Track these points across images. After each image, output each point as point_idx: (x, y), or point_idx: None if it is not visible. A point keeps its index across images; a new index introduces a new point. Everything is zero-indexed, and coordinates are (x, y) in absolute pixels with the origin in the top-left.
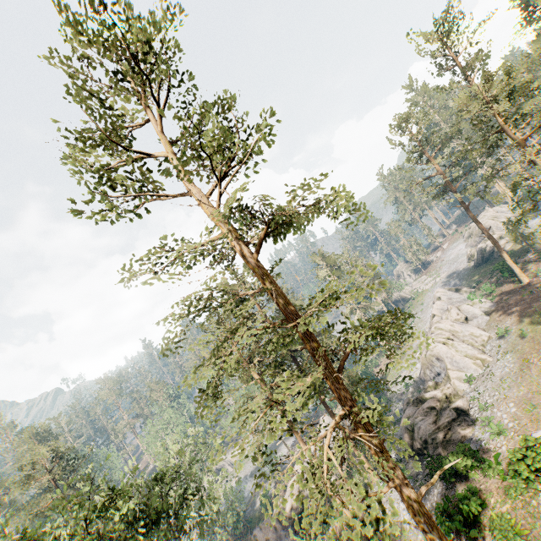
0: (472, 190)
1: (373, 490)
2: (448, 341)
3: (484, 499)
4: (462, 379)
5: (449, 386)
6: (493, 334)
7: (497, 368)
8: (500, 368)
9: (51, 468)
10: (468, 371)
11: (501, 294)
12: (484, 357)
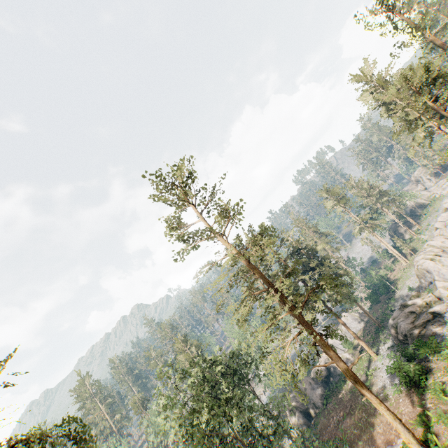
0: None
1: (373, 365)
2: (435, 258)
3: (434, 373)
4: (447, 288)
5: (429, 295)
6: None
7: None
8: None
9: (181, 346)
10: None
11: None
12: None
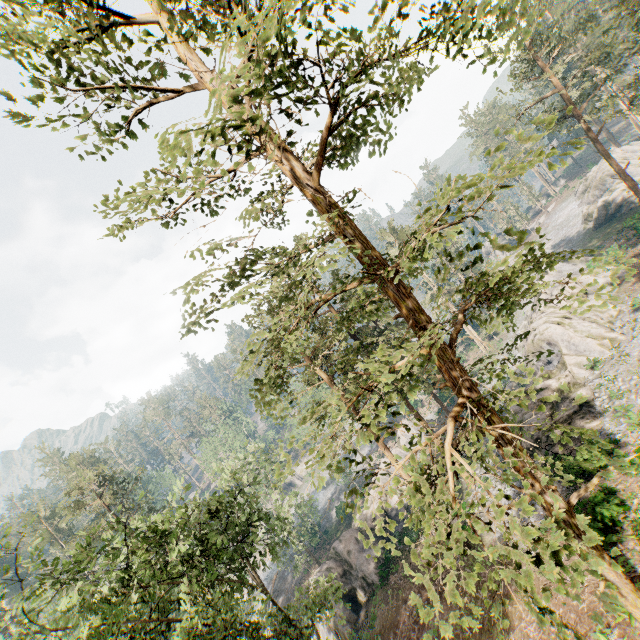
0: (608, 107)
1: (470, 497)
2: (564, 321)
3: (623, 500)
4: (583, 365)
5: (567, 374)
6: (624, 307)
7: (632, 347)
8: (637, 347)
9: (100, 494)
10: (591, 355)
11: (634, 257)
12: (613, 336)
